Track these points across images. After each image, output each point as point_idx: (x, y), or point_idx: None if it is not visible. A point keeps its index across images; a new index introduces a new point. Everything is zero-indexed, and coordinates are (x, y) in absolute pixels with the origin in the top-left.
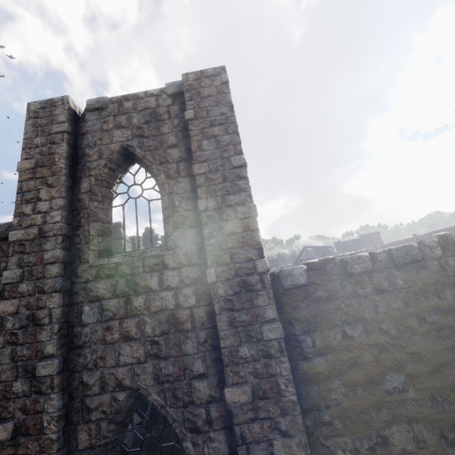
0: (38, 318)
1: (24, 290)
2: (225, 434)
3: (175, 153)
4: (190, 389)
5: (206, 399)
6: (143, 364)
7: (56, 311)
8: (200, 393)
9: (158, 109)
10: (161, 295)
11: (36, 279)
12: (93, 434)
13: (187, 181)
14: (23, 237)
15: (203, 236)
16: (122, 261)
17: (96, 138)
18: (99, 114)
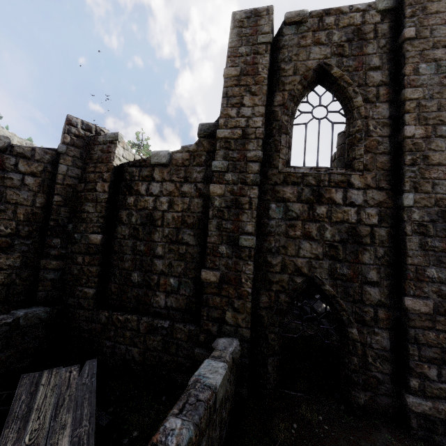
0: (241, 203)
1: (229, 179)
2: (388, 333)
3: (376, 77)
4: (361, 290)
5: (375, 302)
6: (321, 260)
7: (255, 200)
8: (370, 296)
9: (363, 27)
10: (343, 209)
11: (239, 172)
12: (273, 300)
13: (386, 107)
14: (229, 136)
15: (404, 162)
16: (309, 172)
17: (292, 53)
18: (297, 28)
